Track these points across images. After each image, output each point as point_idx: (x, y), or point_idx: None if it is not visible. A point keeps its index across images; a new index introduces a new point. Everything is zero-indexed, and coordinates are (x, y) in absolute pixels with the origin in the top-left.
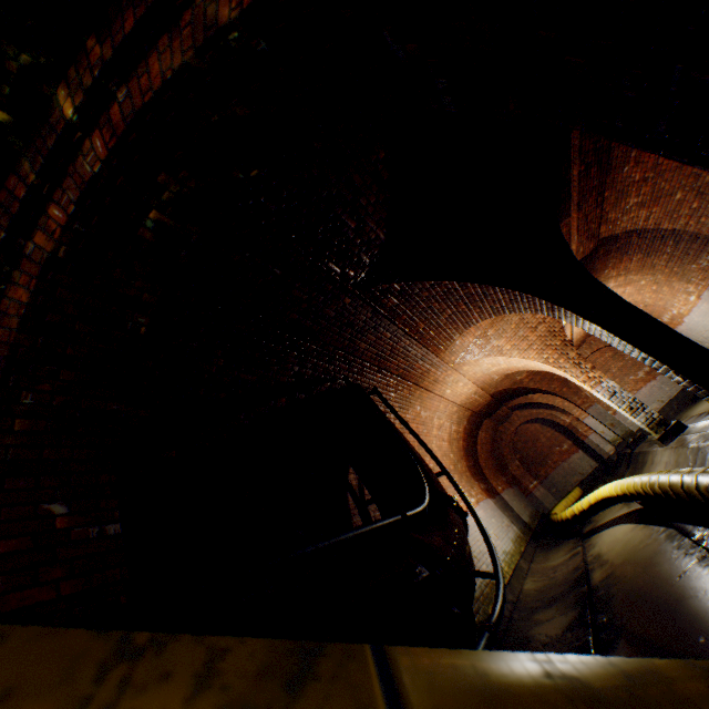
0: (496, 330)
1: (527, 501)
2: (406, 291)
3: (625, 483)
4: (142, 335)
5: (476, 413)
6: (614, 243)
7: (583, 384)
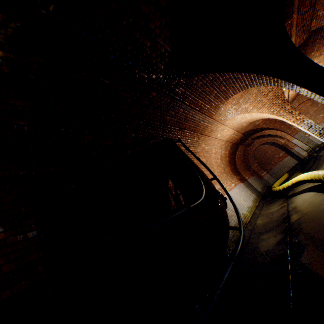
0: (244, 99)
1: (260, 181)
2: (188, 83)
3: (313, 174)
4: (26, 131)
5: (235, 143)
6: (319, 33)
7: (293, 123)
